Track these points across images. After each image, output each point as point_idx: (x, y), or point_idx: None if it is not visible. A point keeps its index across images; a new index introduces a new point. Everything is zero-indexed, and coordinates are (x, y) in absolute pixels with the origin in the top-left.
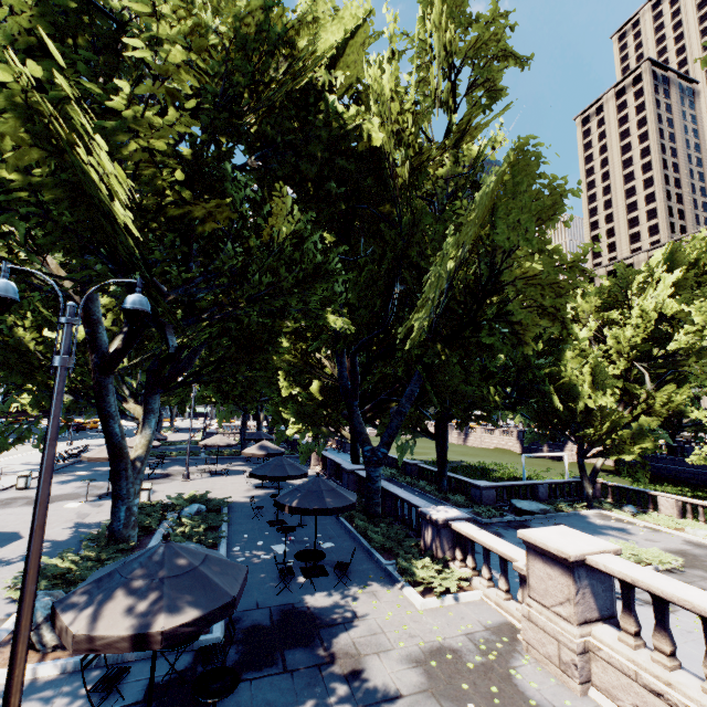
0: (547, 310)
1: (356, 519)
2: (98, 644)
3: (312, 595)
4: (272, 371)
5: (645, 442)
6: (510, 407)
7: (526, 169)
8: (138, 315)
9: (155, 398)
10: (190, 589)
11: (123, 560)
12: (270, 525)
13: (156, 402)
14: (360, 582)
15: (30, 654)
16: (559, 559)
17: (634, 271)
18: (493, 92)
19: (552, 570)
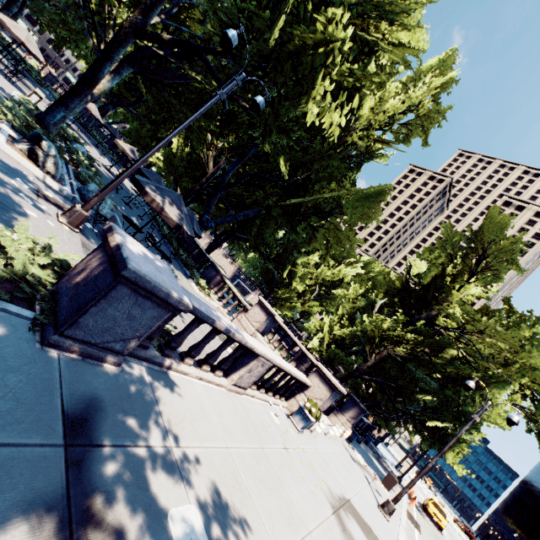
0: (330, 242)
1: (174, 240)
2: (164, 214)
3: (157, 254)
4: (202, 133)
5: (290, 313)
6: (265, 257)
7: (381, 192)
8: (257, 109)
9: (129, 69)
10: (186, 222)
11: (156, 184)
12: (124, 202)
13: (127, 72)
14: (175, 267)
15: (33, 163)
16: (268, 311)
17: (354, 255)
18: (407, 137)
19: (262, 313)
